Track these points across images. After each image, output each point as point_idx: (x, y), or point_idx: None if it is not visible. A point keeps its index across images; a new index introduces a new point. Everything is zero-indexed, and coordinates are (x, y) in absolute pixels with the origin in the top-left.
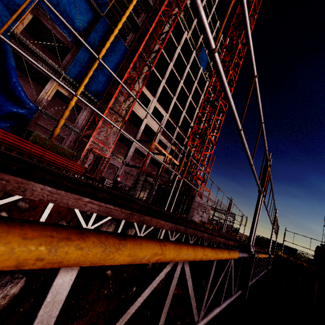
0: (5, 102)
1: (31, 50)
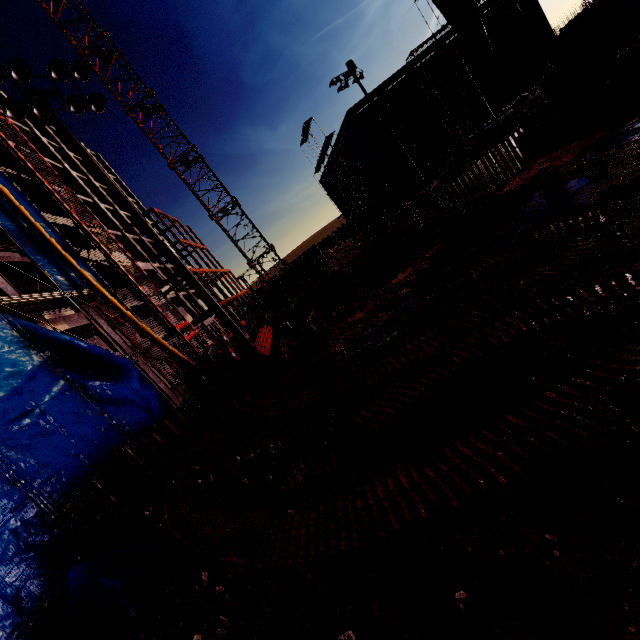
0: (126, 383)
1: (3, 310)
